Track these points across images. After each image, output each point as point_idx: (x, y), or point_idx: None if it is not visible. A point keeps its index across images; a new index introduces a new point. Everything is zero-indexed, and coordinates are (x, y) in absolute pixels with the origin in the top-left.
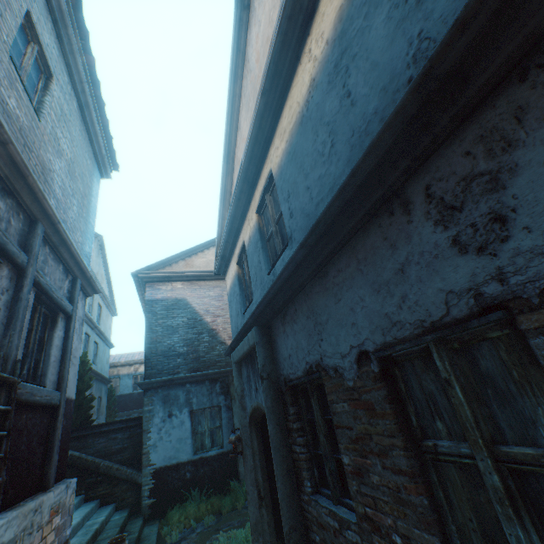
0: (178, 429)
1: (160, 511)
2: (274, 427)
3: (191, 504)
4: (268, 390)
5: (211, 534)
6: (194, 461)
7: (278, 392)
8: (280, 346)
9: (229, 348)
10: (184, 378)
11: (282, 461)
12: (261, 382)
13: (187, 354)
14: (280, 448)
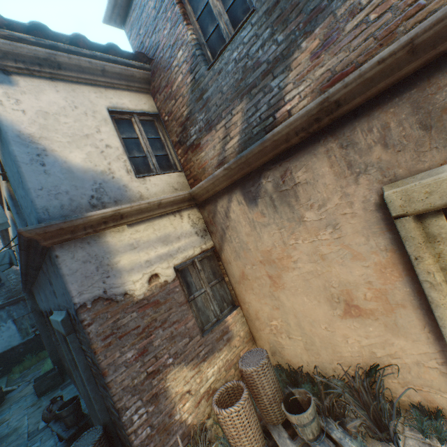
0: (8, 332)
1: (7, 371)
2: (40, 326)
3: (26, 361)
4: (36, 315)
5: (38, 367)
6: (24, 342)
7: (41, 314)
8: (36, 299)
9: (24, 292)
10: (3, 305)
11: (46, 335)
12: (32, 312)
13: (1, 290)
14: (44, 331)
